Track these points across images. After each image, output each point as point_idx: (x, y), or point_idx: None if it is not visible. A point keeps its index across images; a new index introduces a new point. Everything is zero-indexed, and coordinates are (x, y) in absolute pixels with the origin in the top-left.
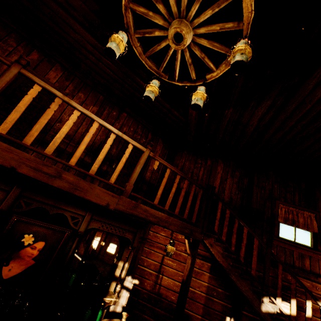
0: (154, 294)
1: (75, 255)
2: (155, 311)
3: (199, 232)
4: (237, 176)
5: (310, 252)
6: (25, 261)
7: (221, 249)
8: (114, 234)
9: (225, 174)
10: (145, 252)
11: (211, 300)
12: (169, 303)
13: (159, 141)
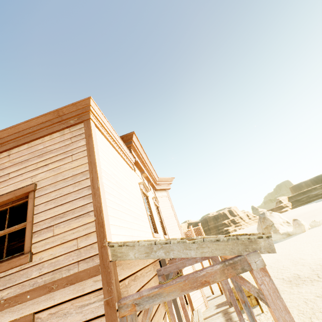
0: None
1: None
2: None
3: None
4: None
5: None
6: None
7: None
8: None
9: None
10: None
11: None
12: None
13: None
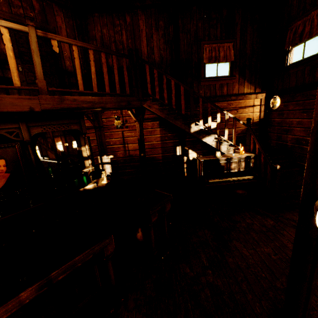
0: (127, 157)
1: (41, 157)
2: (132, 165)
3: (137, 101)
4: (162, 27)
5: (227, 80)
6: (1, 176)
7: (157, 106)
8: (62, 132)
9: (150, 30)
10: (107, 136)
11: (165, 143)
12: (139, 157)
13: (54, 8)
